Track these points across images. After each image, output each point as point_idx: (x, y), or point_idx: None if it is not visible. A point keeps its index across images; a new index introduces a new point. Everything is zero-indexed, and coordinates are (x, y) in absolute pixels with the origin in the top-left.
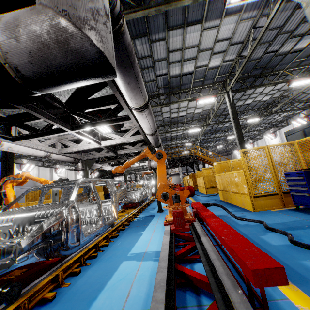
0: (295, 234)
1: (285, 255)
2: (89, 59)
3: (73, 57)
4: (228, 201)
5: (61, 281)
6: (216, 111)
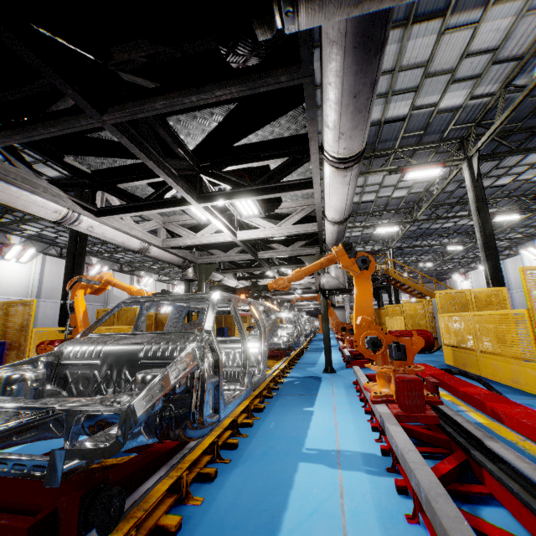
0: None
1: None
2: None
3: None
4: (468, 368)
5: (186, 491)
6: (437, 196)
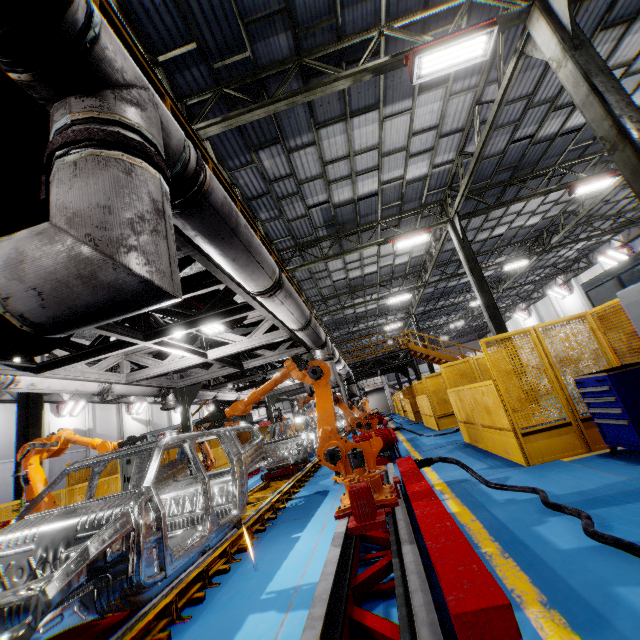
0: (600, 514)
1: (572, 565)
2: (131, 291)
3: (106, 292)
4: (479, 444)
5: None
6: (437, 257)
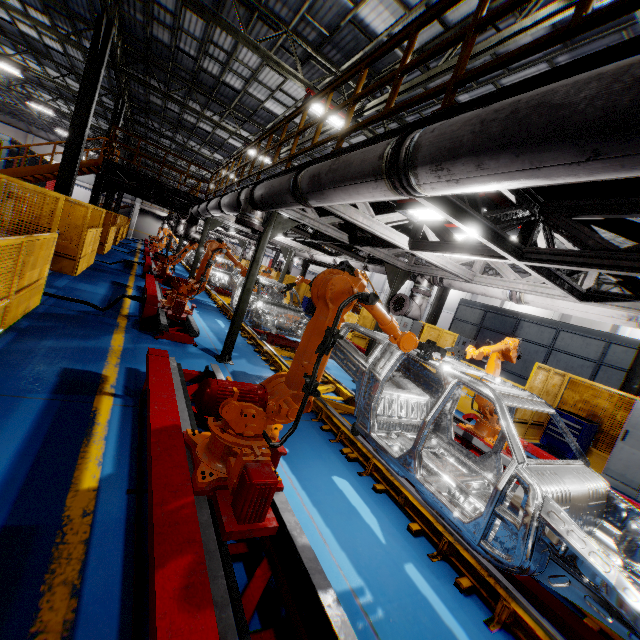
0: None
1: None
2: None
3: None
4: None
5: None
6: None
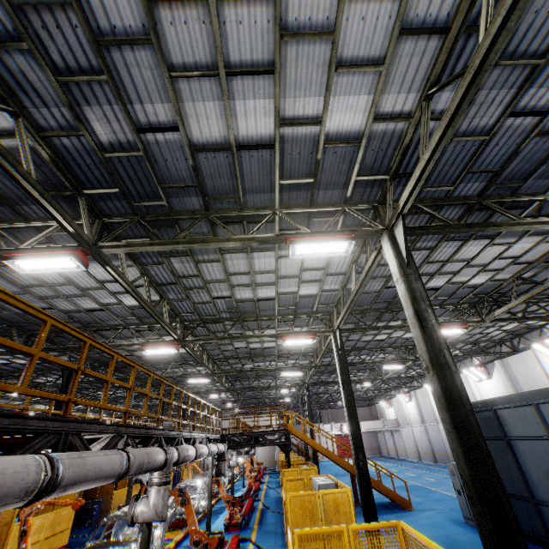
0: None
1: None
2: None
3: None
4: None
5: None
6: (325, 351)
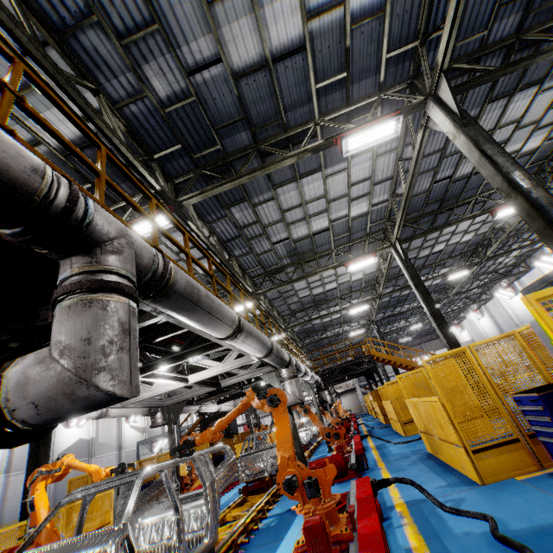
0: (545, 551)
1: None
2: (99, 400)
3: (82, 402)
4: (440, 456)
5: None
6: (387, 274)
